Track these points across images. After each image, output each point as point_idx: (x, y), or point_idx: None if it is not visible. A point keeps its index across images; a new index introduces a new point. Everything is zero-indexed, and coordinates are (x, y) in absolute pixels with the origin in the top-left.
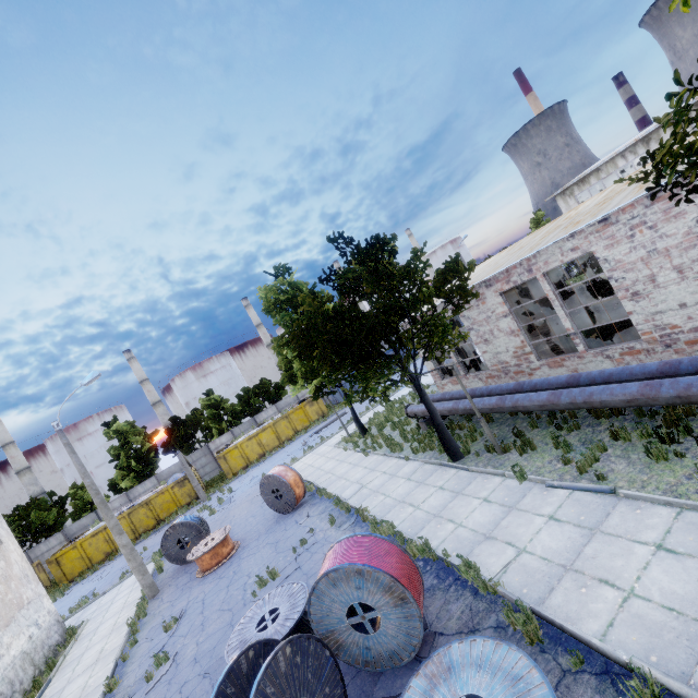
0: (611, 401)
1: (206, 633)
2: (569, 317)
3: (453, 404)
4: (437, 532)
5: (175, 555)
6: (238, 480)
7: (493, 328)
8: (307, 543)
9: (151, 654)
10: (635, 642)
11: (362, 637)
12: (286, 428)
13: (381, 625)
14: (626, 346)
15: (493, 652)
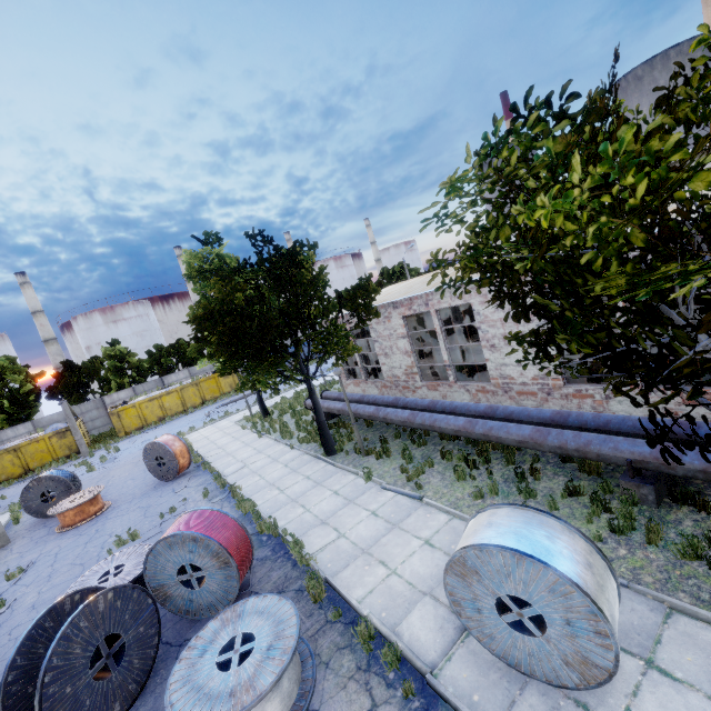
0: (446, 429)
1: (51, 583)
2: (448, 352)
3: (342, 405)
4: (289, 514)
5: (35, 508)
6: (129, 440)
7: (393, 345)
8: (176, 511)
9: None
10: (379, 604)
11: (188, 591)
12: (194, 395)
13: (205, 583)
14: (481, 385)
15: (275, 605)
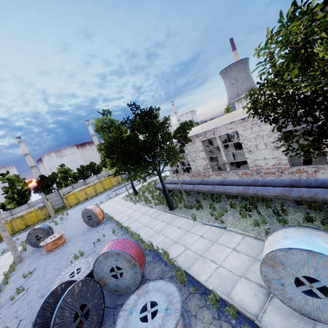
0: (232, 193)
1: (45, 278)
2: (226, 156)
3: (175, 185)
4: (157, 239)
5: (33, 243)
6: (72, 209)
7: (197, 155)
8: (100, 241)
9: (15, 288)
10: (216, 283)
11: (115, 280)
12: (100, 187)
13: (124, 275)
14: (244, 171)
15: (164, 285)
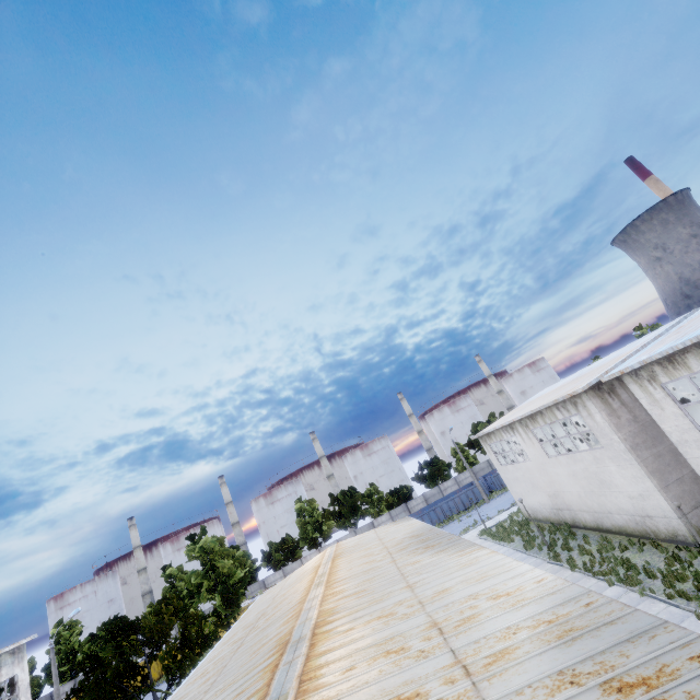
0: None
1: None
2: None
3: None
4: None
5: None
6: None
7: None
8: None
9: None
10: None
11: None
12: None
13: None
14: None
15: None
